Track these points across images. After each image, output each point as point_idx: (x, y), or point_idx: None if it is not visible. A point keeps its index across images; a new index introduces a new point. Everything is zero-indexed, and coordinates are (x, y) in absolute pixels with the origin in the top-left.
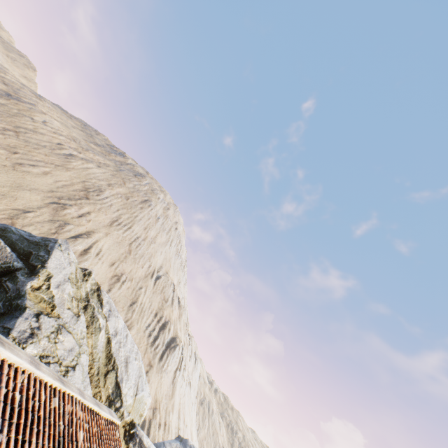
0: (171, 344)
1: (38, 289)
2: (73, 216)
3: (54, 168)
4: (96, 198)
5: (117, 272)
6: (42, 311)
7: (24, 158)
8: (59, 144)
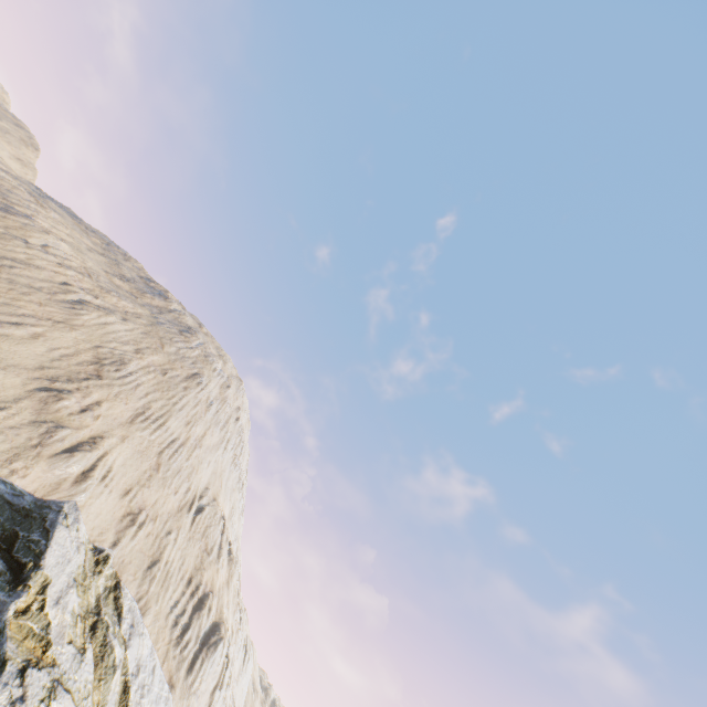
0: (210, 638)
1: (24, 612)
2: (71, 411)
3: (51, 326)
4: (114, 375)
5: (133, 507)
6: (29, 660)
7: (3, 312)
8: (65, 284)
